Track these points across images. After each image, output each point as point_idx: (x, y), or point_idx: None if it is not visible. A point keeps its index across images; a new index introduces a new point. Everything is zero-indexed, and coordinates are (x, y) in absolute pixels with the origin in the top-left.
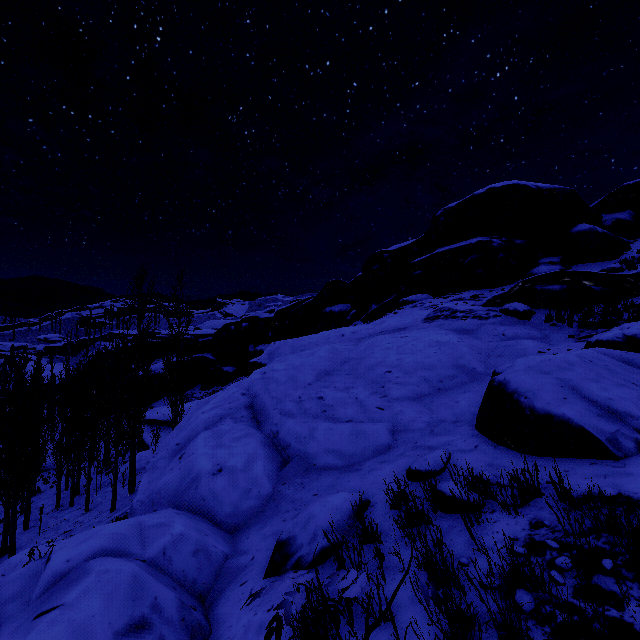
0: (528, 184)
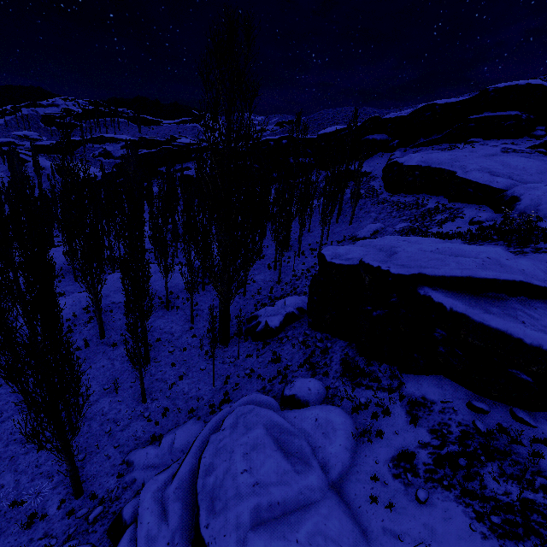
0: (546, 85)
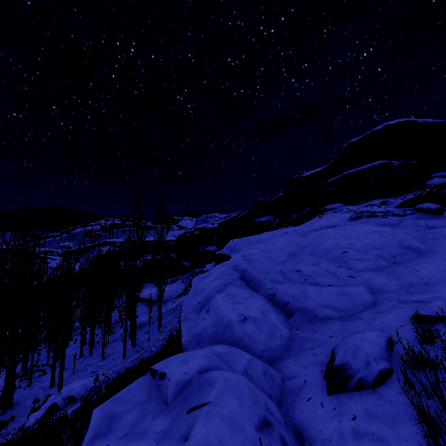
0: (417, 120)
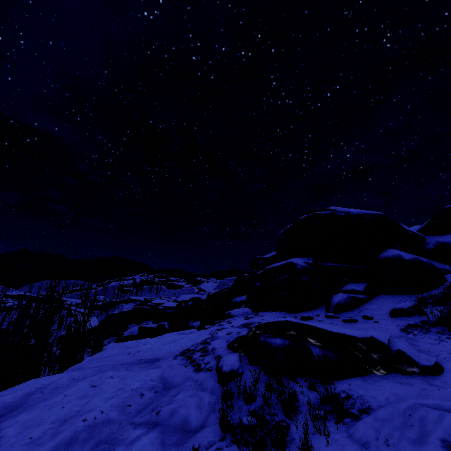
0: (336, 211)
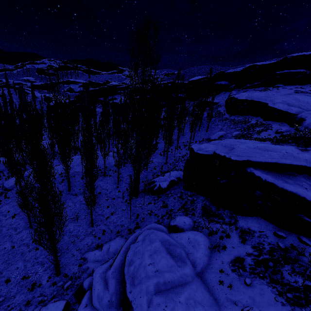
0: None
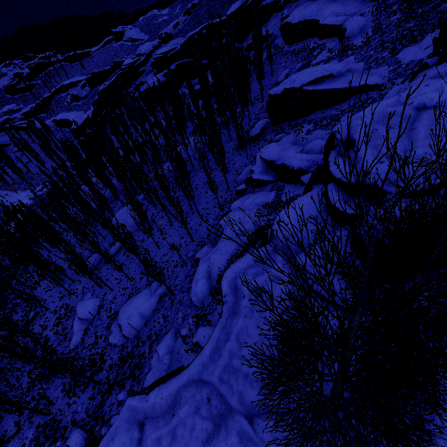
0: None
